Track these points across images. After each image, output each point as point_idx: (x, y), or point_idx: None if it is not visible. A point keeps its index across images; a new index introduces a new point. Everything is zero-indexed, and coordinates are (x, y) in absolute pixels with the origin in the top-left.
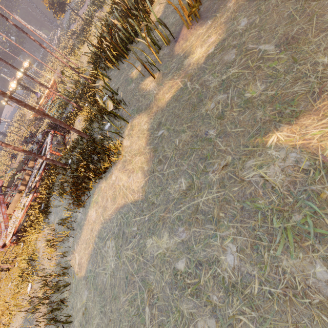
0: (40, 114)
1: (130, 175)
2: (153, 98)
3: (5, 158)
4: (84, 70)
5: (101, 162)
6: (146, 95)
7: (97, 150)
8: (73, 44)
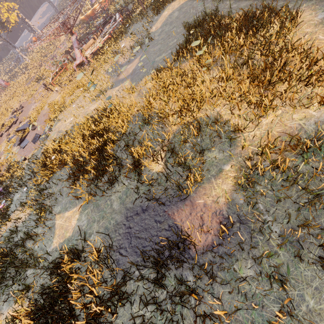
0: None
1: None
2: None
3: (41, 54)
4: None
5: None
6: None
7: None
8: None
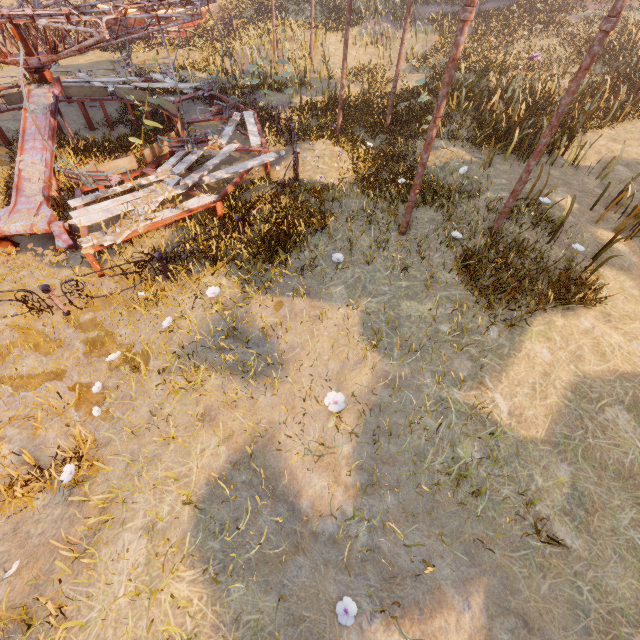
0: (542, 150)
1: (632, 340)
2: (633, 265)
3: None
4: (329, 75)
5: (538, 283)
6: (615, 252)
7: (550, 264)
8: (286, 2)
